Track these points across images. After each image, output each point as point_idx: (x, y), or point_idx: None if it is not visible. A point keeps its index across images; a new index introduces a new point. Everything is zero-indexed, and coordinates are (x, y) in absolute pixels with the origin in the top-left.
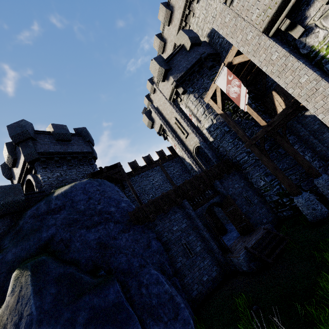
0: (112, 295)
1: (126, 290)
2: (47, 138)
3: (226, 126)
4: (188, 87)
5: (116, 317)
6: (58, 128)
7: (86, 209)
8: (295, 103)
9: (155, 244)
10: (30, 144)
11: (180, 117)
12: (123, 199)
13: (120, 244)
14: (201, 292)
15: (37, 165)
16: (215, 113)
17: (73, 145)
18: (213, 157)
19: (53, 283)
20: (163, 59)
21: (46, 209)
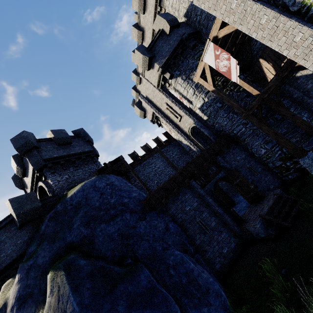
0: (144, 280)
1: (155, 274)
2: (49, 144)
3: (219, 102)
4: (174, 70)
5: (153, 300)
6: (57, 133)
7: (101, 205)
8: (290, 65)
9: (172, 226)
10: (35, 153)
11: (171, 102)
12: (133, 189)
13: (139, 232)
14: (223, 264)
15: (46, 171)
16: (205, 91)
17: (74, 147)
18: (209, 134)
19: (87, 278)
20: (145, 48)
21: (63, 211)
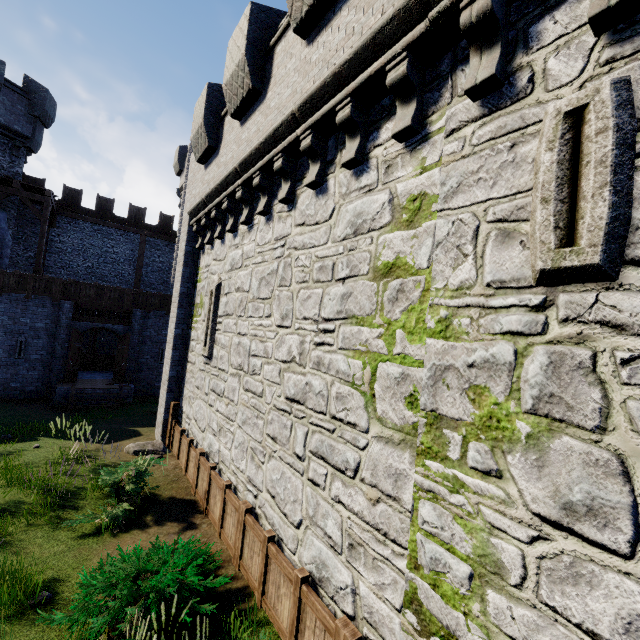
0: None
1: None
2: None
3: None
4: None
5: None
6: None
7: None
8: None
9: None
10: None
11: None
12: None
13: None
14: None
15: None
16: None
17: None
18: None
19: None
20: None
21: None
